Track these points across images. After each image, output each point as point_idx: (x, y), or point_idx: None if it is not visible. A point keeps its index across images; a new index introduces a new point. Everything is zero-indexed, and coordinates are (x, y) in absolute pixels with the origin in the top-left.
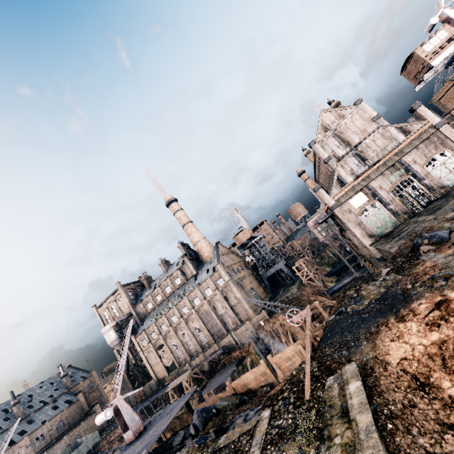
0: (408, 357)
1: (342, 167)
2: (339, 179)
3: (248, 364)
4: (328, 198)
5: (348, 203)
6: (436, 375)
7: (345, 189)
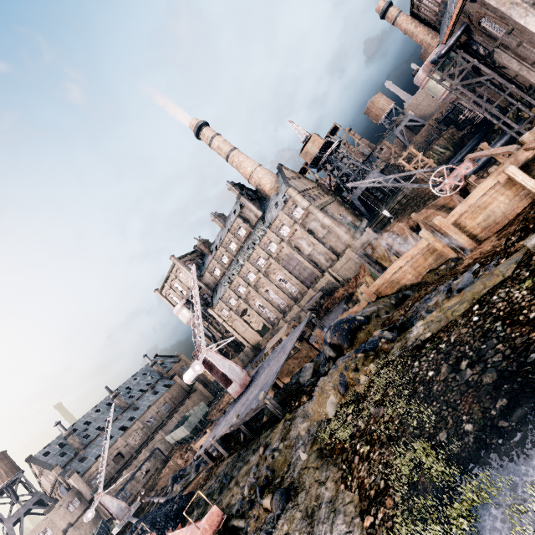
0: None
1: None
2: None
3: (361, 298)
4: None
5: None
6: None
7: None
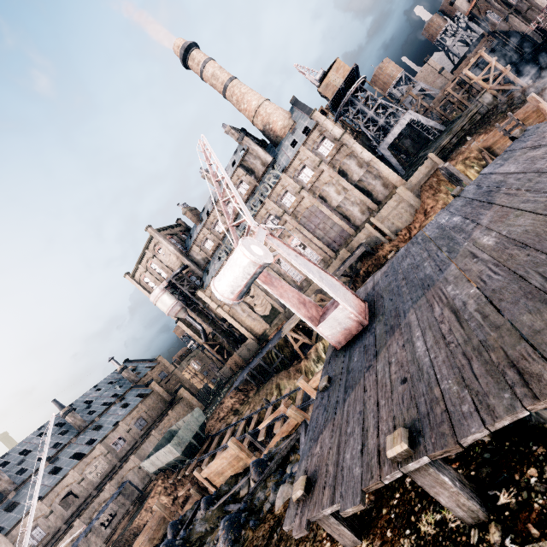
0: None
1: None
2: None
3: None
4: None
5: None
6: None
7: None
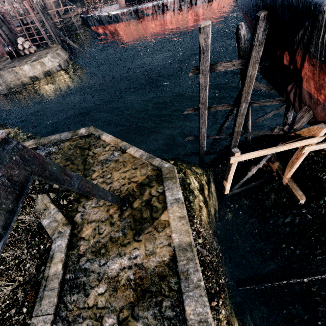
0: None
1: None
2: None
3: None
4: None
5: None
6: None
7: None
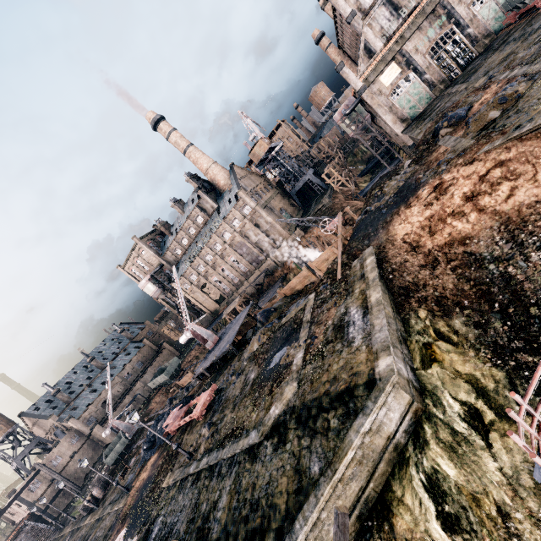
0: (408, 233)
1: (369, 27)
2: (366, 48)
3: (291, 278)
4: (354, 79)
5: (378, 81)
6: (423, 239)
7: (374, 61)
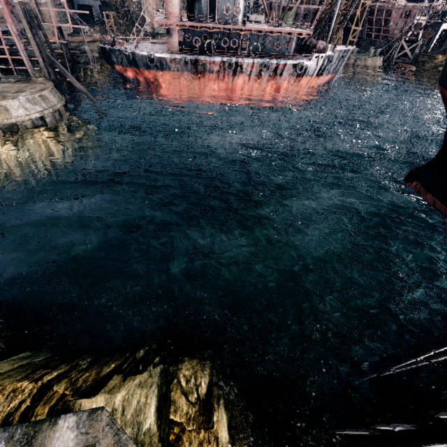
0: None
1: None
2: None
3: None
4: None
5: None
6: None
7: None
